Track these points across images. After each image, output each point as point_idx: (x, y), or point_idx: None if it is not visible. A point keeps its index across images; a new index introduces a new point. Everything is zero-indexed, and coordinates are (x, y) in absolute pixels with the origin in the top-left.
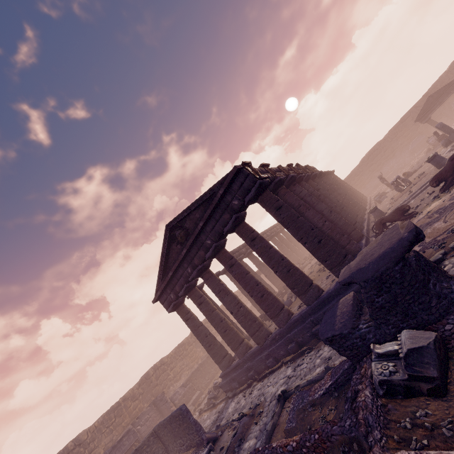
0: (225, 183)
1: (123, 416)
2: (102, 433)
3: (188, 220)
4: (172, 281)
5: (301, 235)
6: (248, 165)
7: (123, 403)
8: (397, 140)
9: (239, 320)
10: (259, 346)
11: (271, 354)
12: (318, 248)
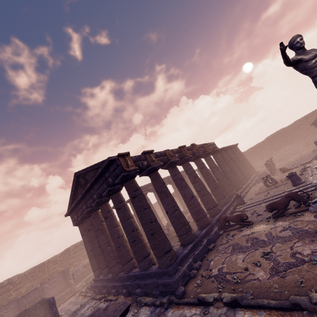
0: (102, 166)
1: (44, 272)
2: (27, 279)
3: (88, 175)
4: (76, 208)
5: (142, 224)
6: (124, 156)
7: (46, 264)
8: (298, 131)
9: (104, 254)
10: (112, 277)
11: (115, 287)
12: (150, 239)
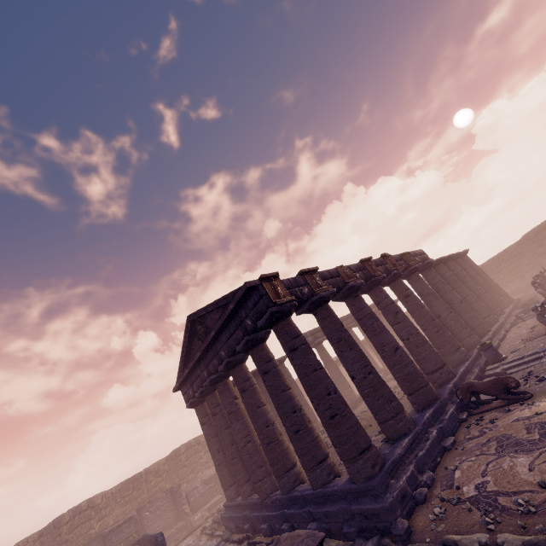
0: (236, 299)
1: (141, 491)
2: (117, 502)
3: (209, 318)
4: (191, 376)
5: (311, 397)
6: (270, 279)
7: (144, 476)
8: None
9: (243, 457)
10: (260, 500)
11: (267, 519)
12: (329, 425)
